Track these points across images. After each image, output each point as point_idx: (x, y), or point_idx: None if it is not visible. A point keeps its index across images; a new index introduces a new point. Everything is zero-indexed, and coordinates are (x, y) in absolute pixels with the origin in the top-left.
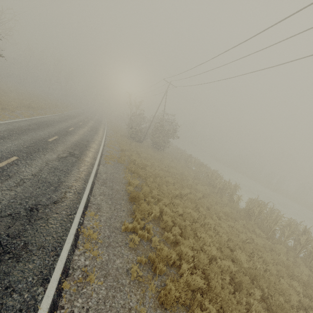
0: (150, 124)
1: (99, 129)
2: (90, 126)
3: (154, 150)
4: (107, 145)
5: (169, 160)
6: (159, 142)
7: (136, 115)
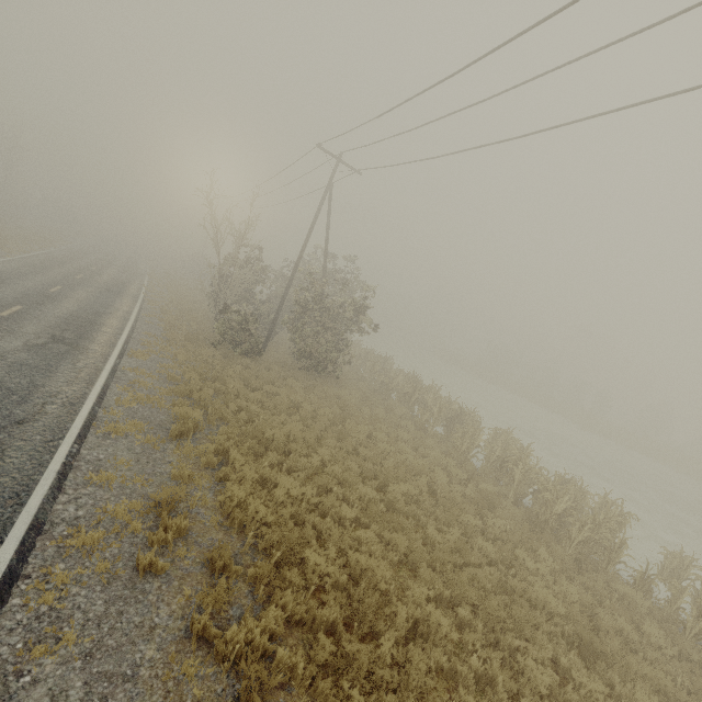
0: (285, 291)
1: (99, 326)
2: (55, 319)
3: (307, 378)
4: (112, 415)
5: (364, 415)
6: (322, 350)
7: (238, 265)
